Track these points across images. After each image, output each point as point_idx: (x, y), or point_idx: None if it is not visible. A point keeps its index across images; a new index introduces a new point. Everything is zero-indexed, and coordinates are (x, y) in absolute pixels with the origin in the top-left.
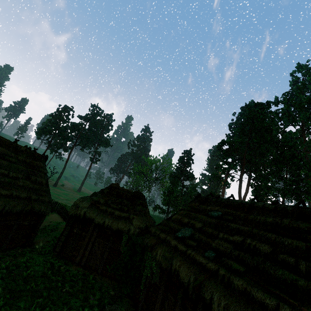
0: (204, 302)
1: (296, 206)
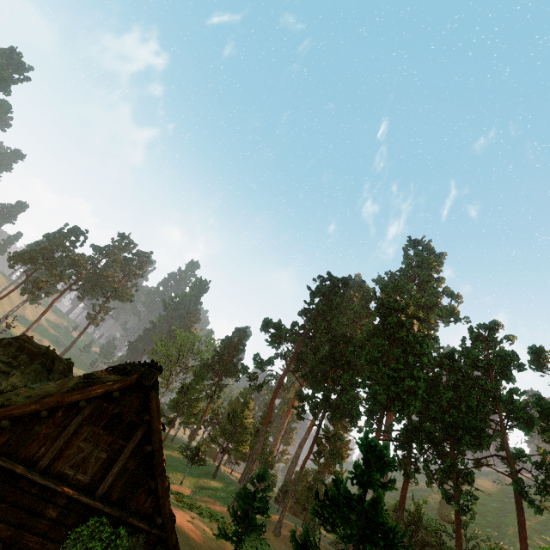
0: None
1: (129, 365)
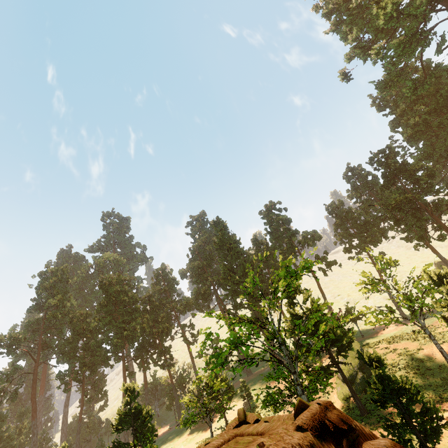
0: None
1: None
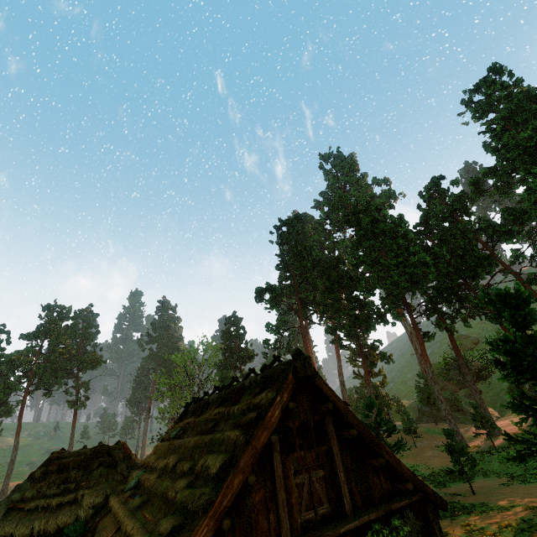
0: None
1: (226, 388)
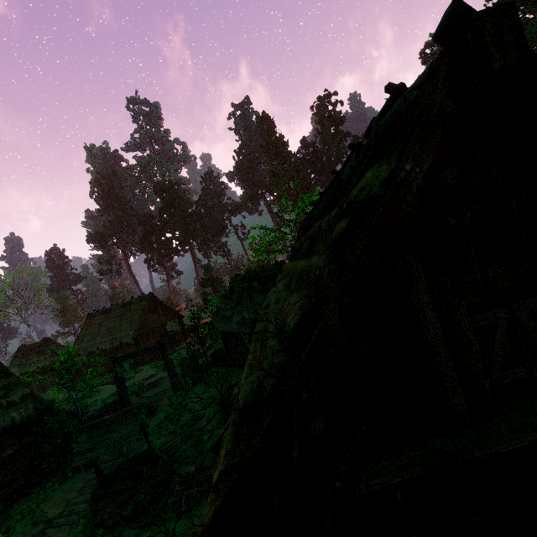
0: (103, 350)
1: (121, 303)
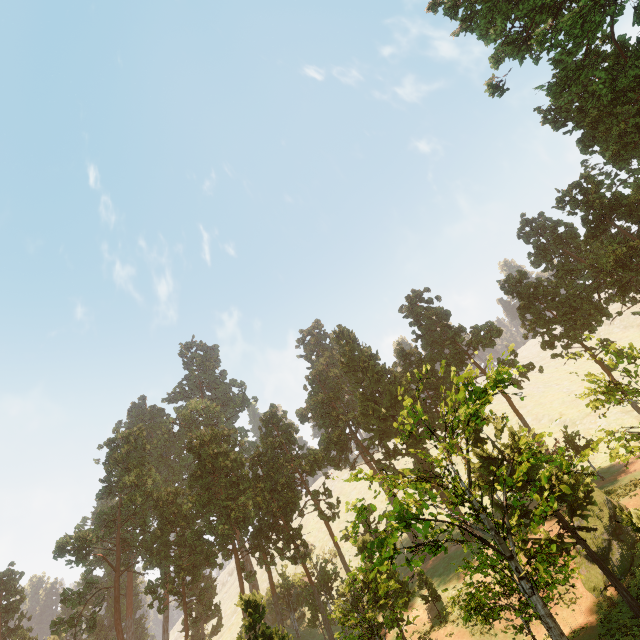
0: None
1: None
